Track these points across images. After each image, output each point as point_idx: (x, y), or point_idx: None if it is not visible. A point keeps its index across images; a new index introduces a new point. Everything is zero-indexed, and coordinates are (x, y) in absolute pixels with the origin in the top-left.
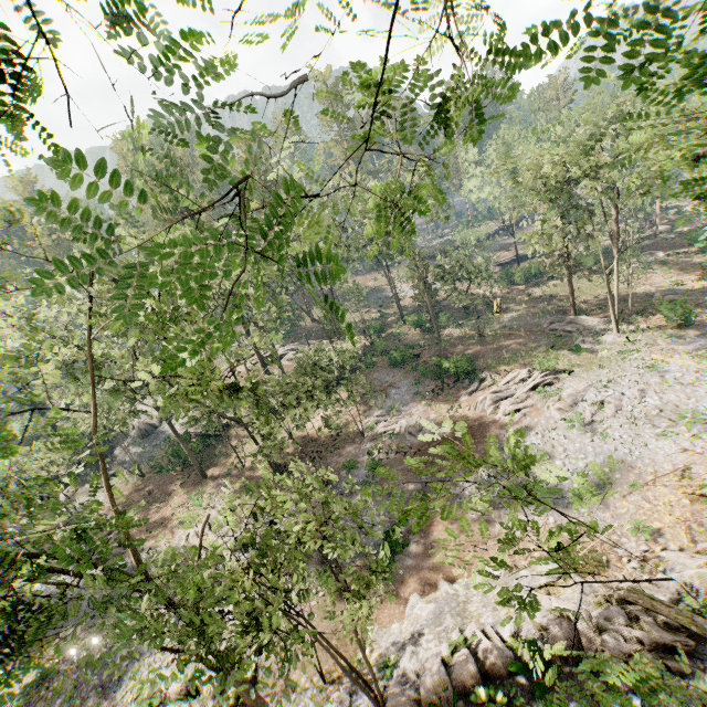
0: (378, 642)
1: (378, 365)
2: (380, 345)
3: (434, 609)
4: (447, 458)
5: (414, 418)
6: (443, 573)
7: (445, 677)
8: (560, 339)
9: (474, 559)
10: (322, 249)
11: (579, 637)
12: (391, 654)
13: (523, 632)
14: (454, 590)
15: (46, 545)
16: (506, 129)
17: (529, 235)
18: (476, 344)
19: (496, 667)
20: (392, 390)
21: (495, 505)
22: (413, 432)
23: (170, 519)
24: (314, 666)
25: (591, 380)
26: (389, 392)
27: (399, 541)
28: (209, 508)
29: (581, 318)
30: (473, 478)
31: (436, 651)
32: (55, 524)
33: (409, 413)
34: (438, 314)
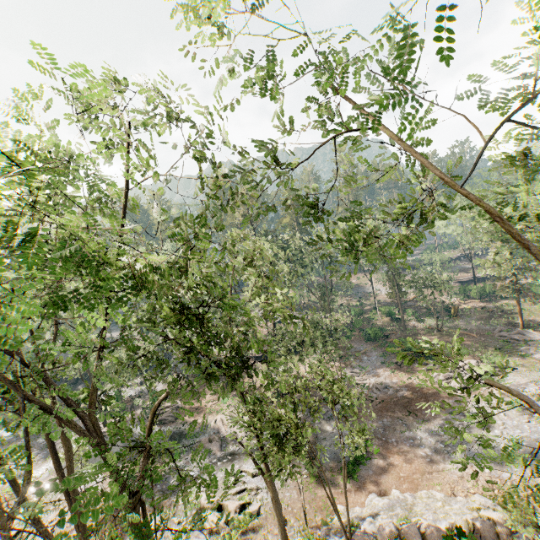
0: (344, 514)
1: (355, 337)
2: (358, 323)
3: (388, 502)
4: (405, 411)
5: (380, 379)
6: (396, 485)
7: (395, 531)
8: (507, 344)
9: (421, 482)
10: (329, 252)
11: (498, 534)
12: (355, 520)
13: (455, 529)
14: (404, 497)
15: (129, 405)
16: (469, 190)
17: (481, 263)
18: (434, 336)
19: (433, 535)
20: (364, 357)
21: (441, 450)
22: (379, 388)
23: (204, 408)
24: (299, 515)
25: (532, 378)
26: (362, 358)
27: (364, 456)
28: (229, 407)
29: (527, 331)
30: (424, 428)
31: (389, 520)
32: (133, 395)
33: (376, 375)
34: (404, 310)
